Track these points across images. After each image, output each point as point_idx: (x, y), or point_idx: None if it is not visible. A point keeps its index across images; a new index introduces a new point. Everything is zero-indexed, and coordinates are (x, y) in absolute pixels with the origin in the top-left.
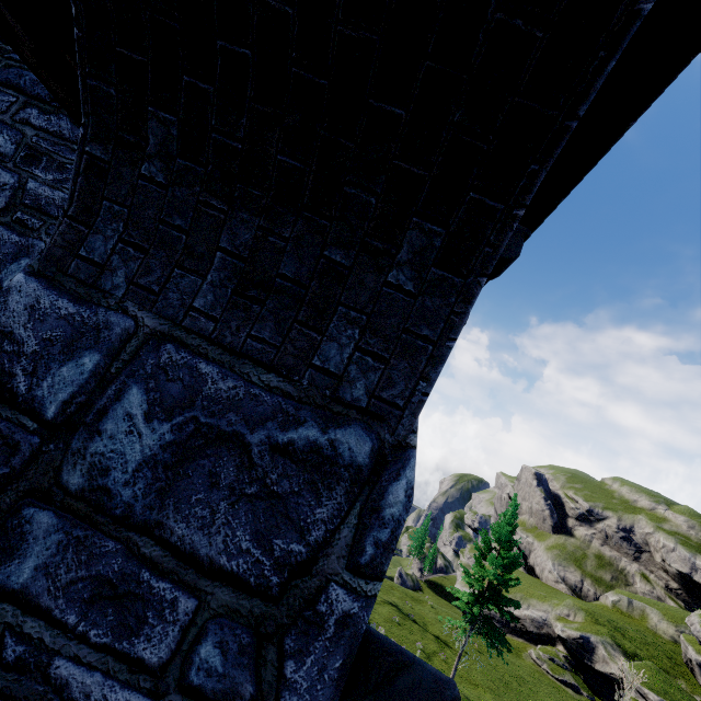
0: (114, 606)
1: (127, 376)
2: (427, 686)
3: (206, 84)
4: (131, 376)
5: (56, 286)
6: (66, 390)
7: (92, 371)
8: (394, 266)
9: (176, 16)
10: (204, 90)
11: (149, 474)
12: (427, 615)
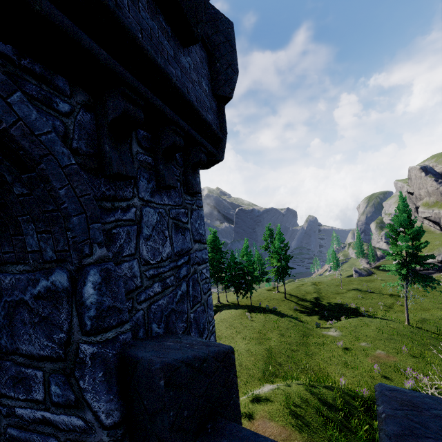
0: (21, 384)
1: None
2: (146, 368)
3: None
4: None
5: None
6: None
7: None
8: (12, 186)
9: None
10: None
11: (5, 331)
12: (380, 286)
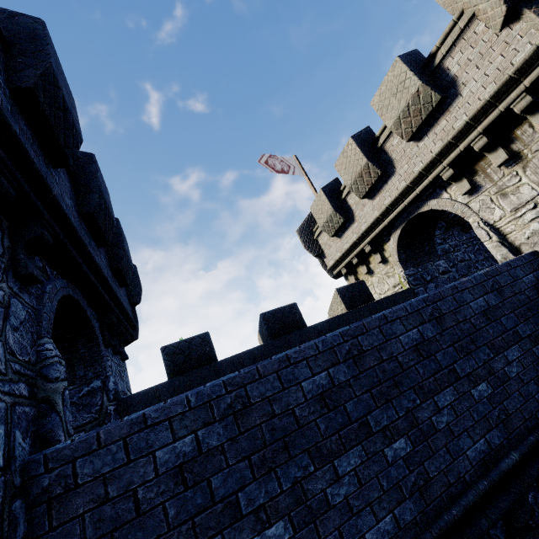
0: None
1: None
2: None
3: None
4: None
5: None
6: None
7: None
8: None
9: None
10: None
11: None
12: None
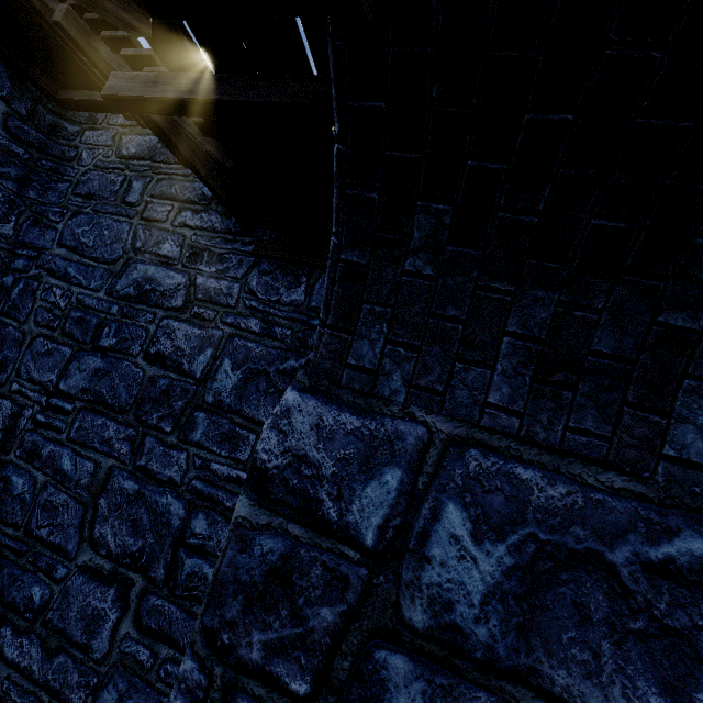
0: None
1: (437, 491)
2: None
3: (497, 164)
4: (442, 490)
5: (333, 400)
6: (377, 513)
7: (398, 489)
8: None
9: (473, 103)
10: (493, 170)
11: (500, 608)
12: None
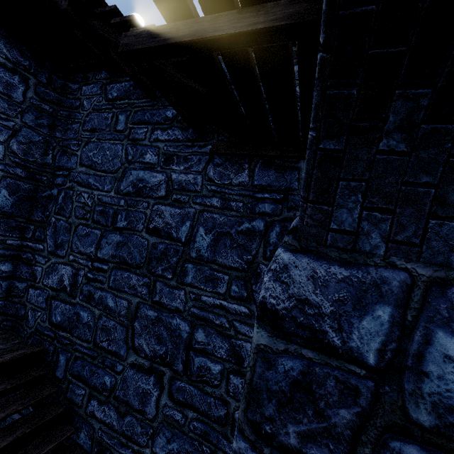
0: None
1: (426, 322)
2: None
3: None
4: (430, 321)
5: (322, 257)
6: (374, 340)
7: (390, 322)
8: None
9: None
10: None
11: None
12: None
